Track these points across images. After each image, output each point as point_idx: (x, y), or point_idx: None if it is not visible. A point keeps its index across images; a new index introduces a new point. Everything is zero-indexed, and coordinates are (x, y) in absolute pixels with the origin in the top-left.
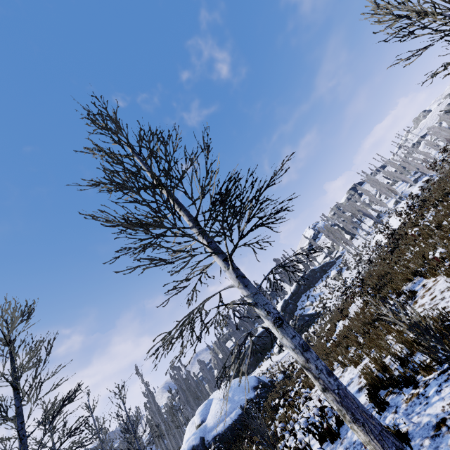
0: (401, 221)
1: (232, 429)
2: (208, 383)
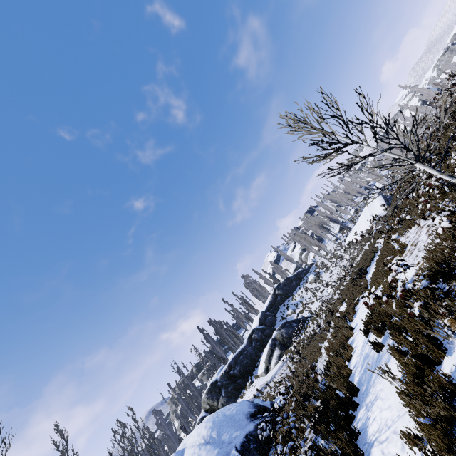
0: (375, 213)
1: None
2: (167, 442)
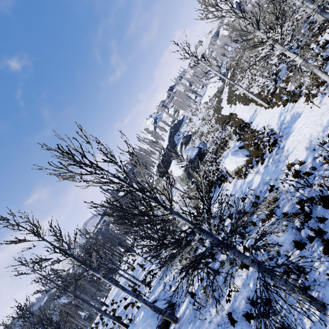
0: (216, 86)
1: (199, 152)
2: None
